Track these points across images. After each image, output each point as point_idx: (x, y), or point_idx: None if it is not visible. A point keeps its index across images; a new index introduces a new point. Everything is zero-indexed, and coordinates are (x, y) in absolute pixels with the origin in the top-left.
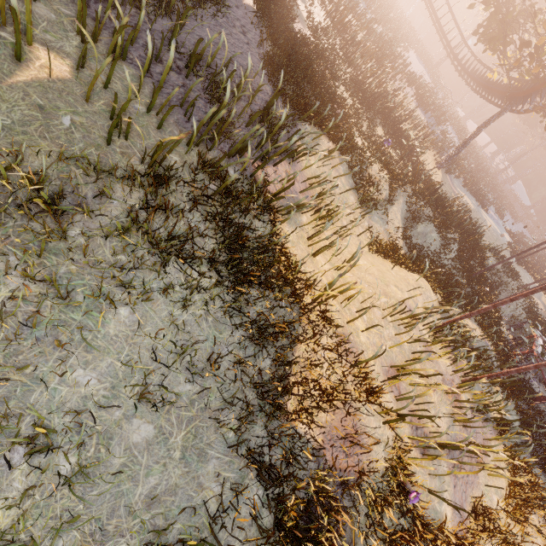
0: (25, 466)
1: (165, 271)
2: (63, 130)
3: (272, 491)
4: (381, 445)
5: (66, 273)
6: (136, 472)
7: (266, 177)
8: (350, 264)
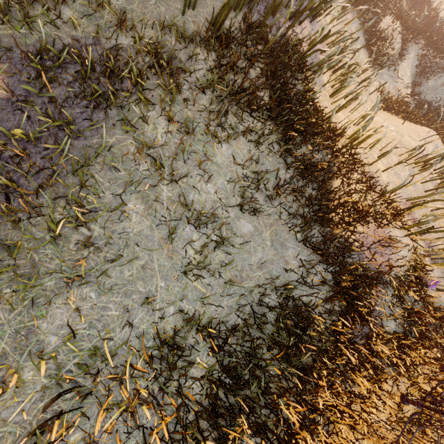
0: (196, 234)
1: (241, 119)
2: (153, 6)
3: (330, 270)
4: (405, 251)
5: (187, 118)
6: (249, 249)
7: (295, 37)
8: (365, 119)
